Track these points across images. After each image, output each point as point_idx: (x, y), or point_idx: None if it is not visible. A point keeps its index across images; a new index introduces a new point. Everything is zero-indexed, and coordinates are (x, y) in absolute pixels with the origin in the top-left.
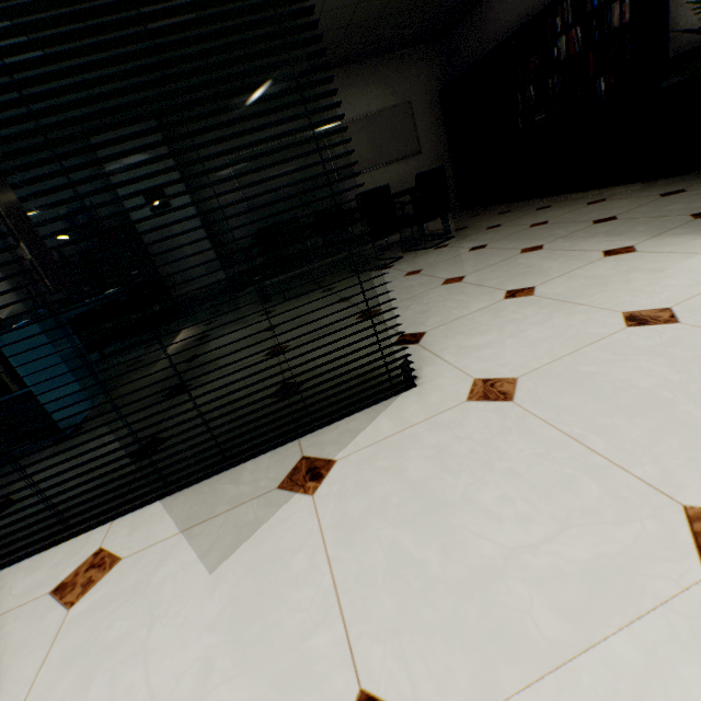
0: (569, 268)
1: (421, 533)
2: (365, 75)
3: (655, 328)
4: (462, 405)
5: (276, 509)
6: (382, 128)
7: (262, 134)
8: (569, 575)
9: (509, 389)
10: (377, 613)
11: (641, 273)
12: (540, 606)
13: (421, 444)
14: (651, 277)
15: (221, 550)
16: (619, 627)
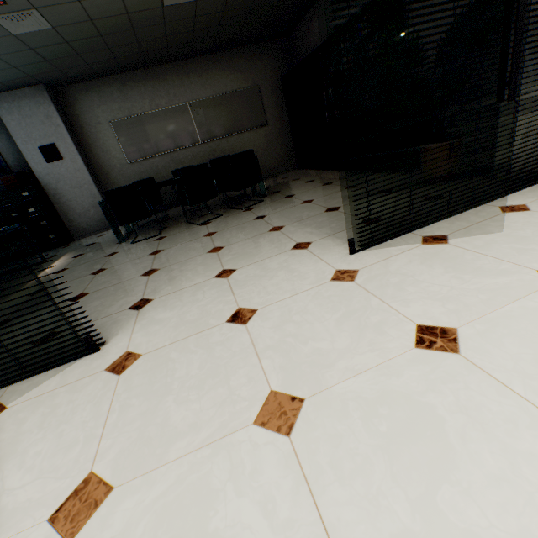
0: (267, 256)
1: None
2: (222, 62)
3: (233, 326)
4: (99, 373)
5: None
6: (236, 104)
7: (139, 104)
8: (5, 511)
9: (129, 364)
10: None
11: (285, 271)
12: None
13: (52, 402)
14: (283, 277)
15: None
16: None
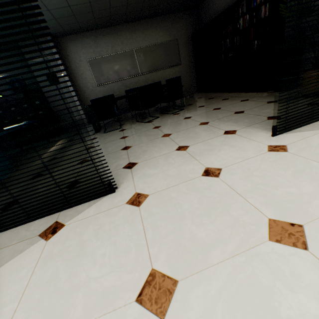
0: (207, 138)
1: (68, 266)
2: (156, 24)
3: (209, 178)
4: (122, 205)
5: (31, 246)
6: (163, 51)
7: (105, 49)
8: (98, 293)
9: (143, 200)
10: (31, 300)
11: (227, 146)
12: (80, 304)
13: (97, 222)
14: (228, 150)
15: (2, 262)
16: (96, 317)
